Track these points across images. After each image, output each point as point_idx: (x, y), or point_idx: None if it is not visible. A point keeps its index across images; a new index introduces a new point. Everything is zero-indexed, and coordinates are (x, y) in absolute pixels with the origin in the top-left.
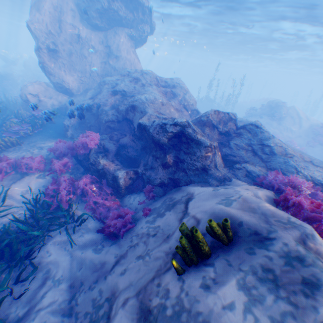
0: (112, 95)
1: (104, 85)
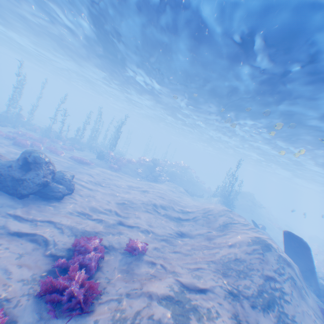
0: None
1: None
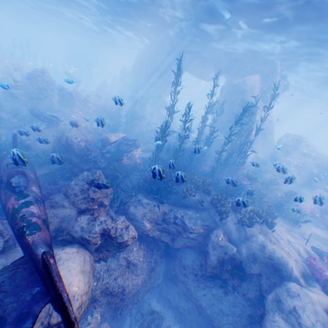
0: (303, 156)
1: (286, 146)
